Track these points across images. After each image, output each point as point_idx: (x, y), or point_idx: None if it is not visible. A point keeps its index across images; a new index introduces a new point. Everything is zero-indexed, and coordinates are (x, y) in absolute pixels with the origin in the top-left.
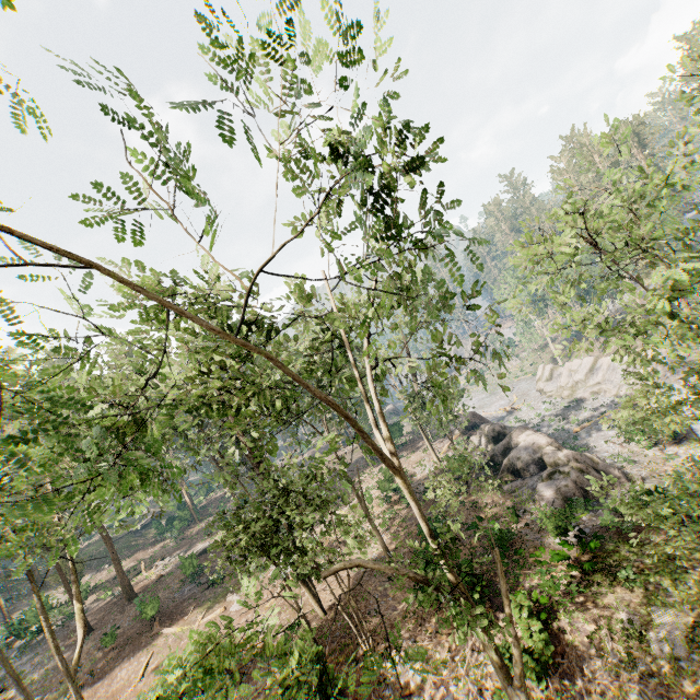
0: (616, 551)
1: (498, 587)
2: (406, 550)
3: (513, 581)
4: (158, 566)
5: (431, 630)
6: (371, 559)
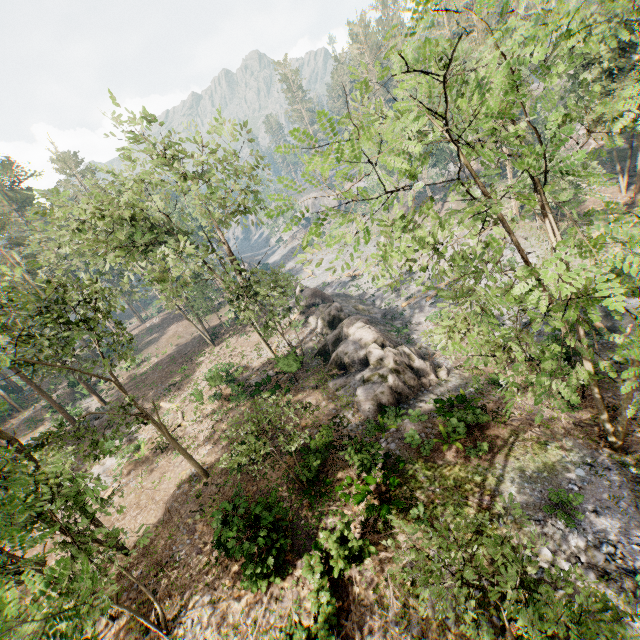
0: (413, 477)
1: (302, 524)
2: (224, 468)
3: (316, 519)
4: None
5: (229, 583)
6: (189, 477)
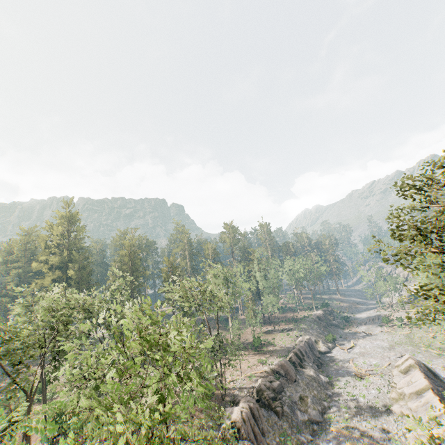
0: None
1: None
2: None
3: None
4: None
5: None
6: None
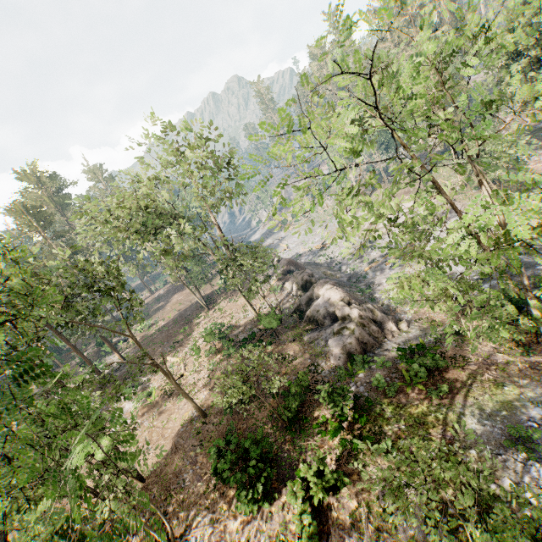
0: (381, 415)
1: (285, 457)
2: (219, 409)
3: (297, 452)
4: None
5: (226, 506)
6: (190, 417)
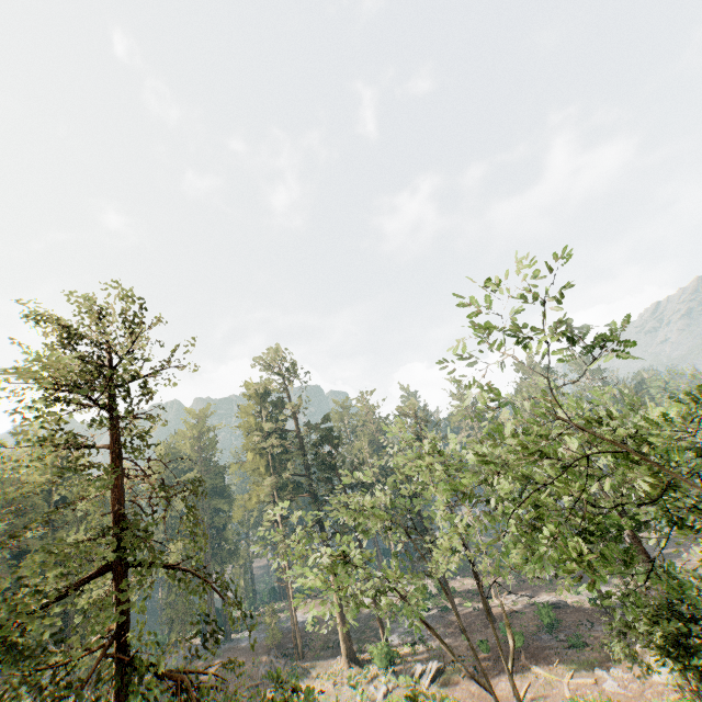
0: None
1: None
2: None
3: None
4: (505, 598)
5: None
6: None
